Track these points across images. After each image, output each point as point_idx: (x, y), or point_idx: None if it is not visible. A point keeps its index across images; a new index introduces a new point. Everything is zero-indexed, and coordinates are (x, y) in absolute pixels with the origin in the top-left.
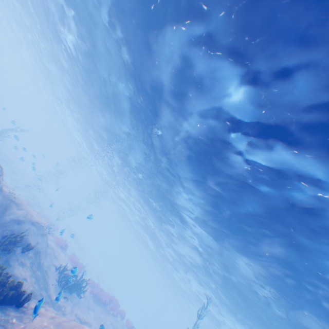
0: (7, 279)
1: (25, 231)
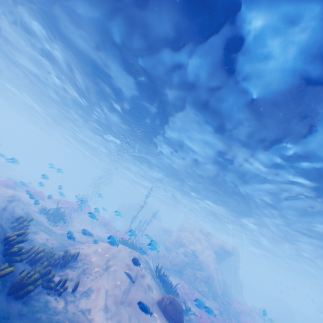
0: (52, 252)
1: (22, 215)
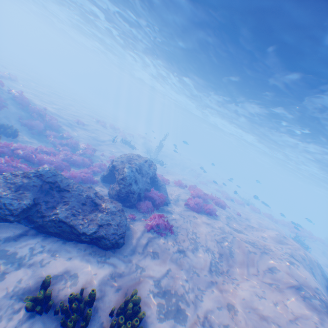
0: None
1: None
